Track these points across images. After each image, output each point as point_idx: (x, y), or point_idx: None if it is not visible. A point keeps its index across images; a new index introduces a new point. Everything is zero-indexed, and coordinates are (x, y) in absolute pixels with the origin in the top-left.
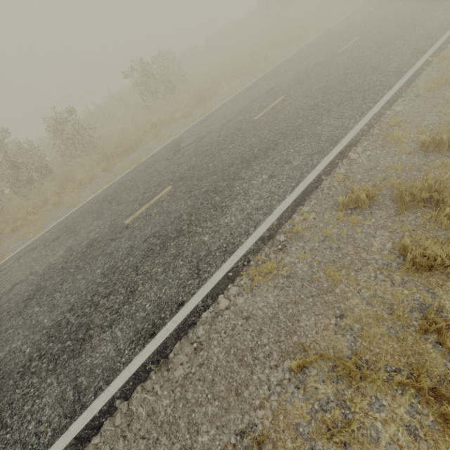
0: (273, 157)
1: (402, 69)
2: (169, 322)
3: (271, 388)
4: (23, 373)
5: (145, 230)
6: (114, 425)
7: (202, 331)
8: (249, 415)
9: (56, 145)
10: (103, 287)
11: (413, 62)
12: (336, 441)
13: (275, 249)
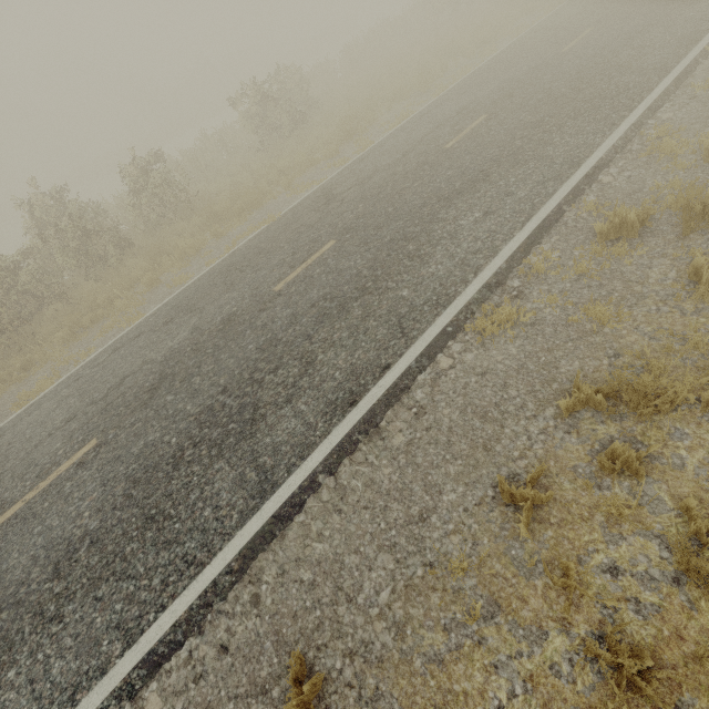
0: (485, 190)
1: (666, 64)
2: (373, 388)
3: (531, 438)
4: (176, 464)
5: (308, 294)
6: (322, 501)
7: (422, 394)
8: (507, 467)
9: (136, 207)
10: (265, 362)
11: (683, 55)
12: (629, 475)
13: (508, 297)
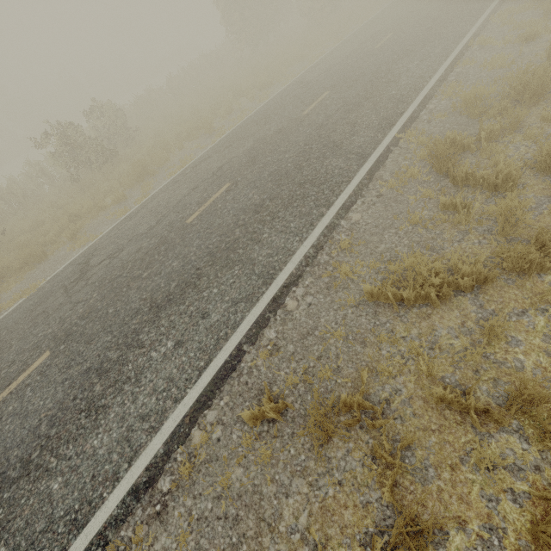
0: (189, 302)
1: (366, 150)
2: None
3: None
4: None
5: None
6: None
7: None
8: None
9: None
10: None
11: (379, 140)
12: None
13: (151, 512)
